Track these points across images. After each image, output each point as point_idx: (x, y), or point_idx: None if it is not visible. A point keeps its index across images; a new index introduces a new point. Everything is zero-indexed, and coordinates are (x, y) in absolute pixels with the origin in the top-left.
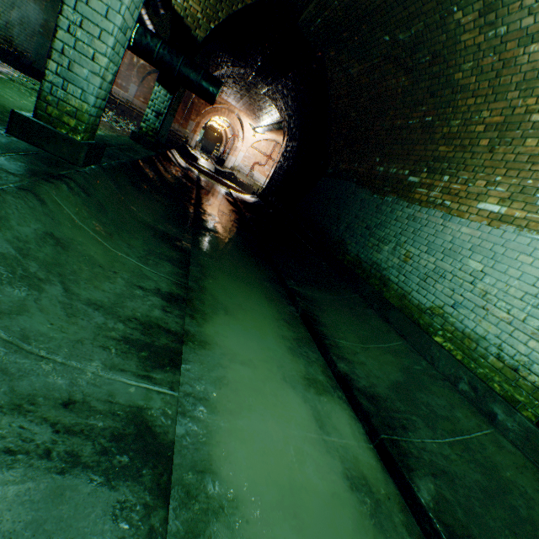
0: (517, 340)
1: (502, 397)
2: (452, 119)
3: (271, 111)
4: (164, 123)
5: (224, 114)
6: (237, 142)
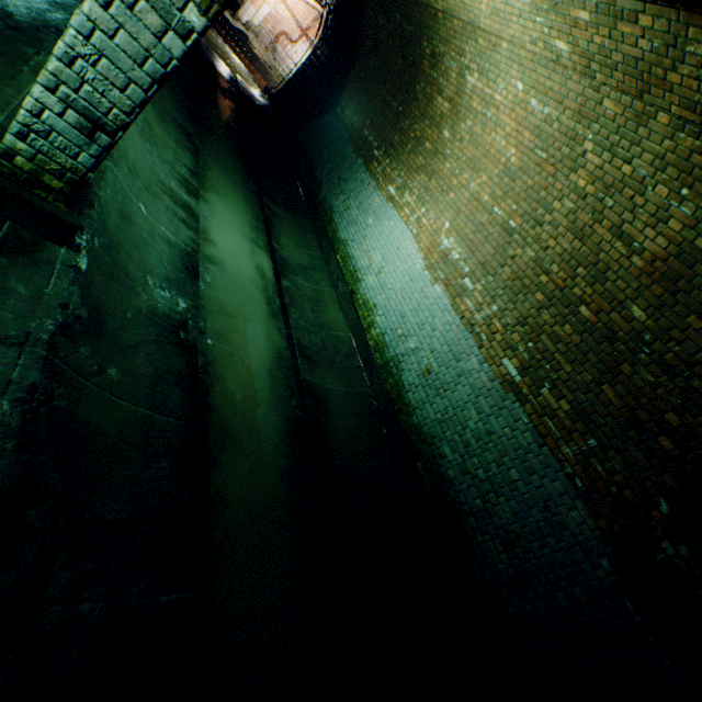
0: (363, 260)
1: (346, 282)
2: (408, 119)
3: None
4: None
5: None
6: None
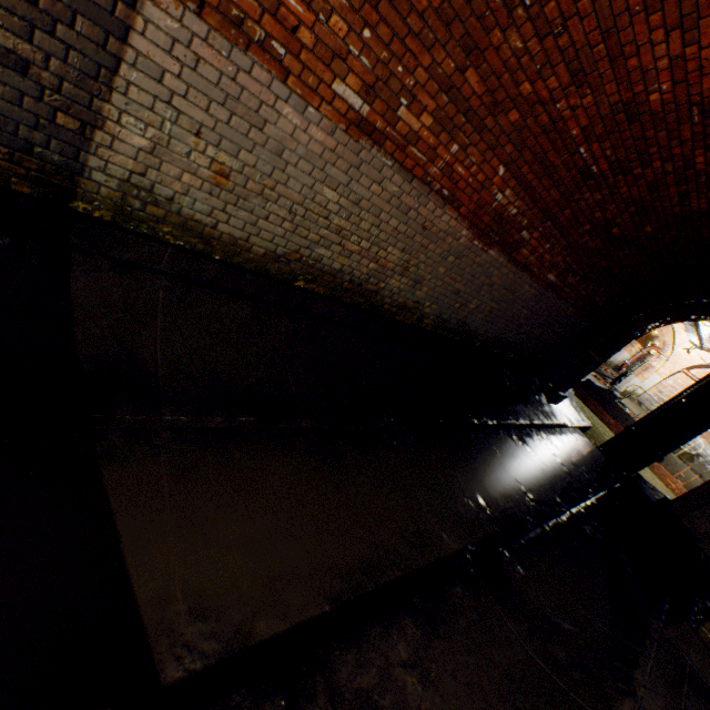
0: None
1: None
2: None
3: None
4: None
5: None
6: (655, 358)
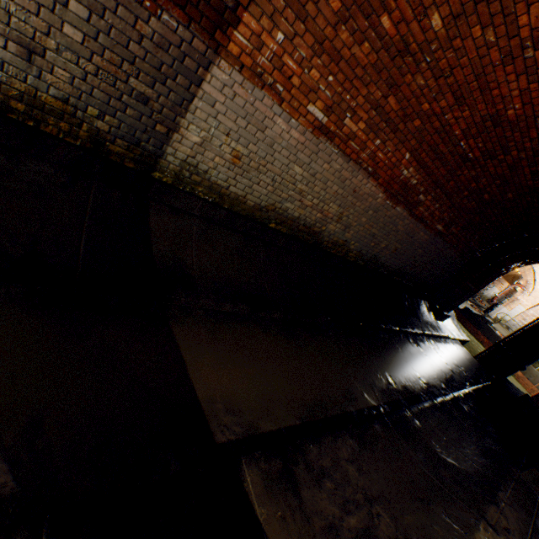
0: None
1: None
2: None
3: None
4: None
5: None
6: (519, 293)
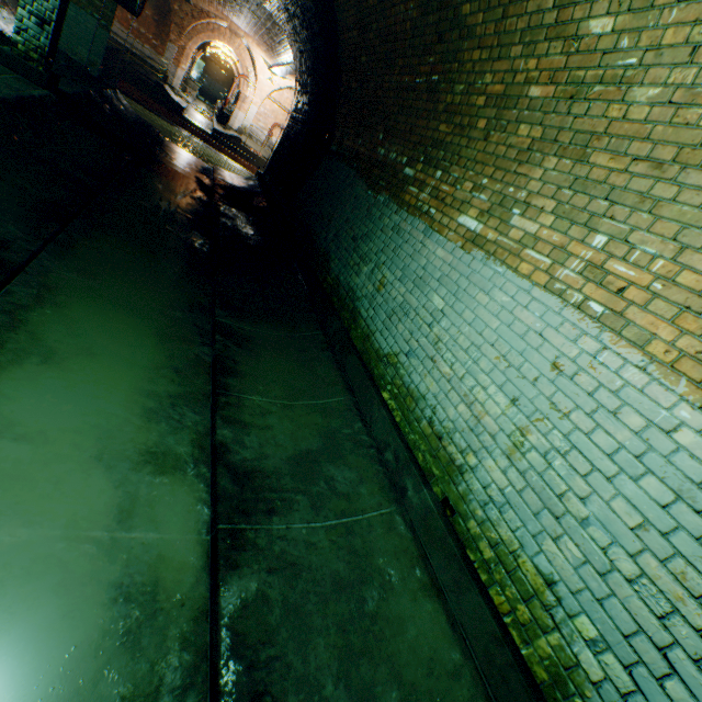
0: (450, 403)
1: (421, 469)
2: (457, 81)
3: (284, 40)
4: (92, 40)
5: (224, 38)
6: (247, 88)
